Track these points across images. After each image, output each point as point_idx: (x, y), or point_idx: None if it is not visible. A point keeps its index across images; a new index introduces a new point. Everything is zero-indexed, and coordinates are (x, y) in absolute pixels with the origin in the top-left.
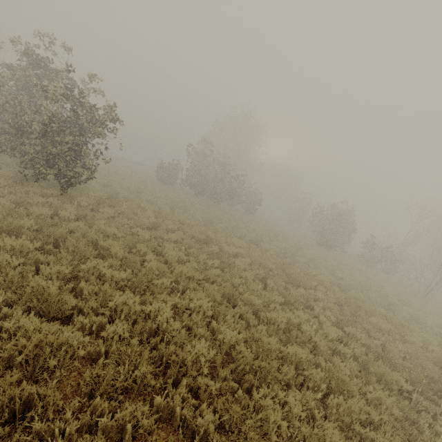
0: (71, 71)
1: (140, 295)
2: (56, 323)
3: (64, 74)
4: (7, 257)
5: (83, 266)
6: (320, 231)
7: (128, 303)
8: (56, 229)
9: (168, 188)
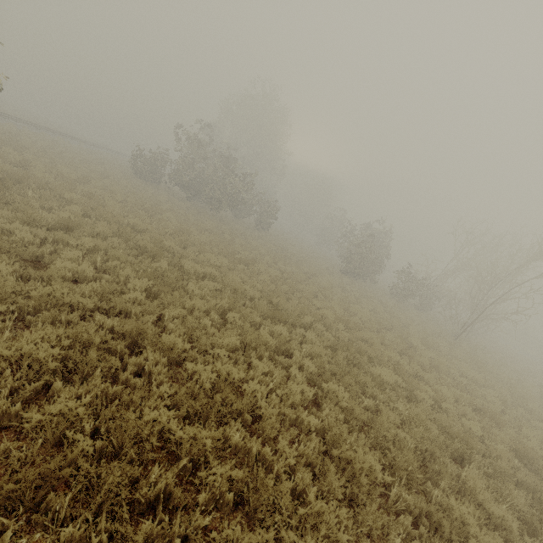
0: None
1: None
2: None
3: None
4: None
5: None
6: (347, 256)
7: None
8: None
9: (148, 187)
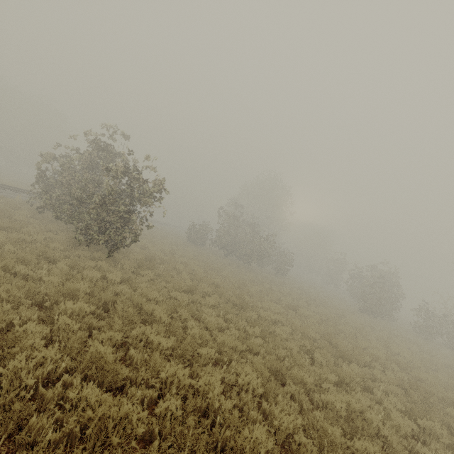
0: (131, 154)
1: (184, 366)
2: (111, 395)
3: (125, 156)
4: (68, 321)
5: (133, 332)
6: (362, 295)
7: (178, 375)
8: (107, 293)
9: (198, 249)
